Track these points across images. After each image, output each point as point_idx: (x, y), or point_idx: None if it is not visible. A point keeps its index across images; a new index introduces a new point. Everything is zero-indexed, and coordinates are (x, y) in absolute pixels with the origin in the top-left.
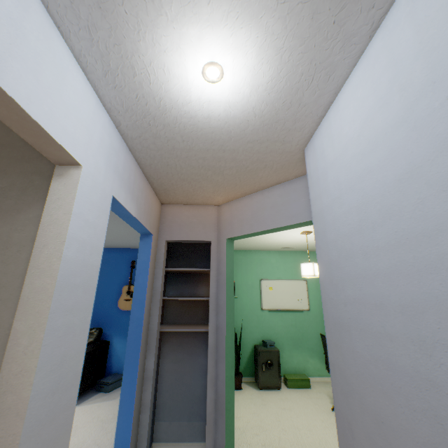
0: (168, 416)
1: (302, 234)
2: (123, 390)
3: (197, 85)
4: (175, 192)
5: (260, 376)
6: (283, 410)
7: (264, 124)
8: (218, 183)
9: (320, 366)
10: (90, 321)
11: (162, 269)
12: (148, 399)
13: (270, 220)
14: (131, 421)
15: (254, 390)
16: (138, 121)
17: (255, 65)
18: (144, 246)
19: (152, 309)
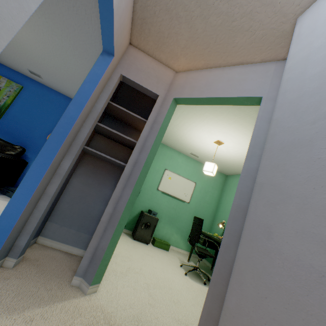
0: (61, 221)
1: (214, 144)
2: (32, 169)
3: None
4: (151, 29)
5: (138, 231)
6: (147, 255)
7: None
8: (195, 34)
9: (179, 241)
10: (32, 13)
11: (108, 96)
12: (52, 191)
13: (222, 90)
14: (29, 197)
15: (129, 238)
16: None
17: None
18: (102, 61)
19: (85, 122)
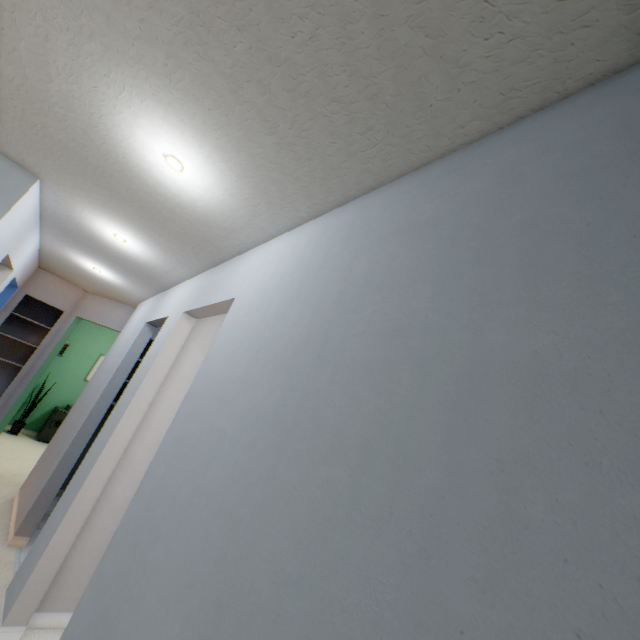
0: None
1: None
2: None
3: (91, 267)
4: (57, 271)
5: (46, 430)
6: None
7: (120, 288)
8: (91, 285)
9: None
10: None
11: (11, 312)
12: None
13: (111, 322)
14: None
15: (32, 439)
16: (55, 253)
17: (115, 278)
18: (7, 292)
19: None
